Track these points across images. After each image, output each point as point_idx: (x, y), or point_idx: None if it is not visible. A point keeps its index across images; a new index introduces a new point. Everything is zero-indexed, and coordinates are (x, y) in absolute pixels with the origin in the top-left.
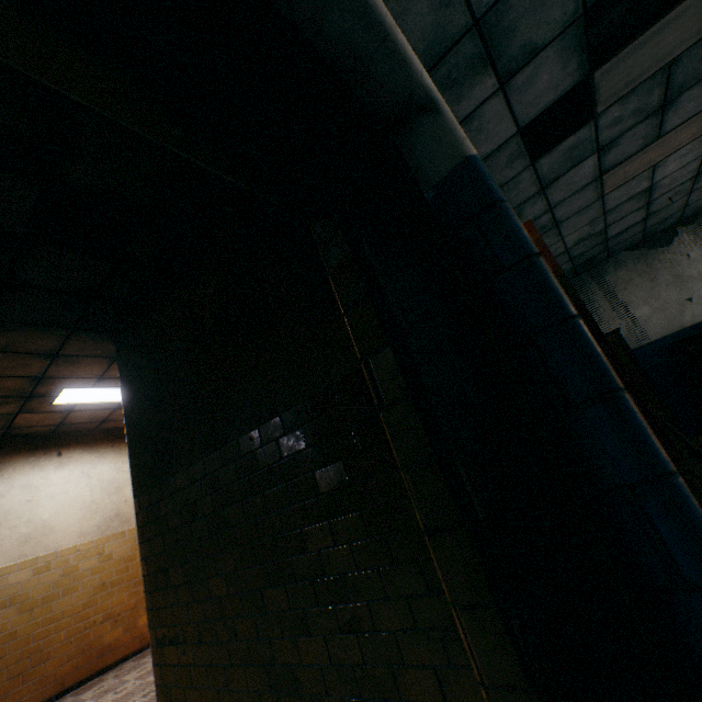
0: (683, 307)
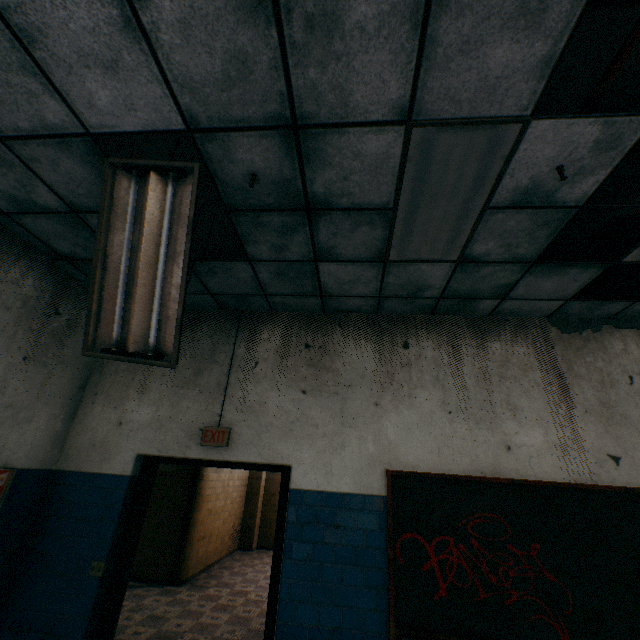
0: None
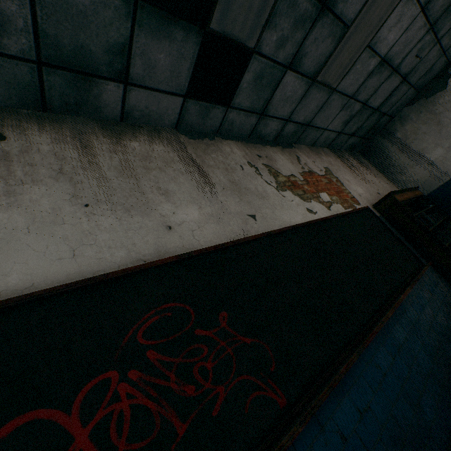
0: None
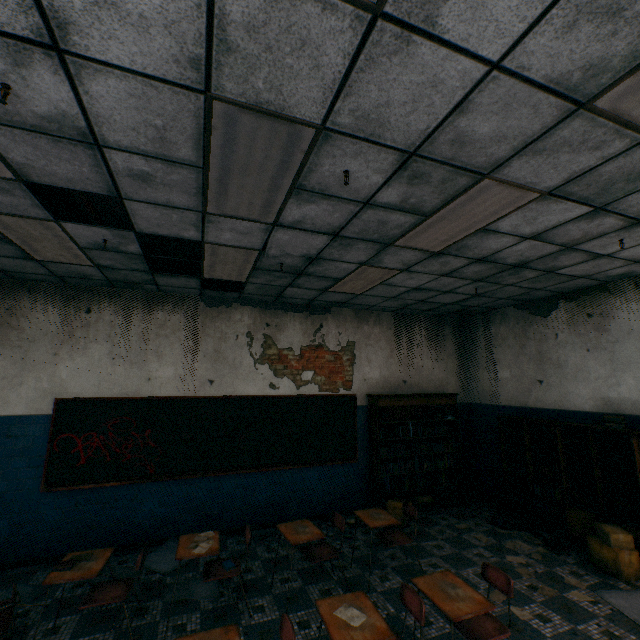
0: (533, 387)
